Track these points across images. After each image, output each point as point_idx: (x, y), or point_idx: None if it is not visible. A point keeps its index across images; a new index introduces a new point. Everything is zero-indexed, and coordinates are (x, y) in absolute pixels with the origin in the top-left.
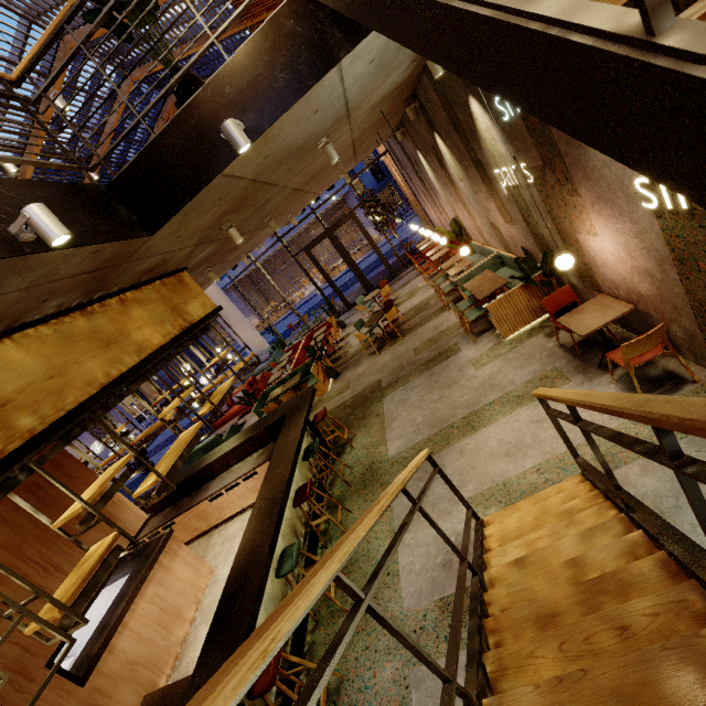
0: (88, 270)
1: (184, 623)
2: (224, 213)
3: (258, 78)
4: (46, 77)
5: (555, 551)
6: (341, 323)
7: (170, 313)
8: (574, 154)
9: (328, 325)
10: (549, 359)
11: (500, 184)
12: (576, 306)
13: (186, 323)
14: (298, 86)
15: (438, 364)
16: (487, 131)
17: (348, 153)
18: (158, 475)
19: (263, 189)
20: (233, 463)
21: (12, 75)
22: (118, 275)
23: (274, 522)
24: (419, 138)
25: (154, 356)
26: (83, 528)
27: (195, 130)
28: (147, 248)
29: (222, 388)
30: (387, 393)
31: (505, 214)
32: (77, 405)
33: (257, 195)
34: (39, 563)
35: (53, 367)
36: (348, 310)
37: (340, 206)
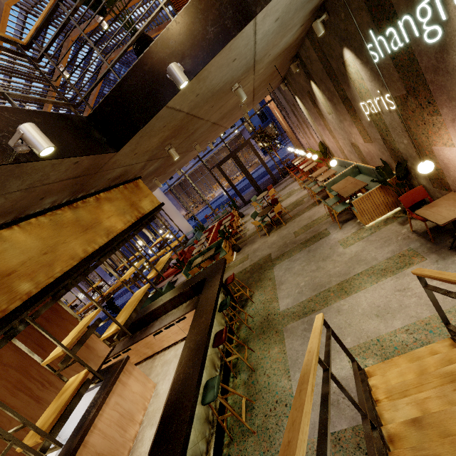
0: (72, 177)
1: (135, 424)
2: (167, 138)
3: (194, 32)
4: (57, 59)
5: (452, 416)
6: (240, 214)
7: (129, 208)
8: (439, 81)
9: (232, 216)
10: (405, 241)
11: (363, 113)
12: (422, 201)
13: (140, 214)
14: (224, 37)
15: (313, 243)
16: (356, 74)
17: (249, 98)
18: (118, 325)
19: (193, 121)
20: (169, 310)
21: (24, 41)
22: (94, 181)
23: (200, 360)
24: (298, 87)
25: (118, 238)
26: (63, 366)
27: (148, 74)
28: (113, 162)
29: (163, 259)
30: (276, 263)
31: (365, 135)
32: (62, 274)
33: (189, 126)
34: (38, 380)
35: (47, 246)
36: (244, 205)
37: (238, 138)
